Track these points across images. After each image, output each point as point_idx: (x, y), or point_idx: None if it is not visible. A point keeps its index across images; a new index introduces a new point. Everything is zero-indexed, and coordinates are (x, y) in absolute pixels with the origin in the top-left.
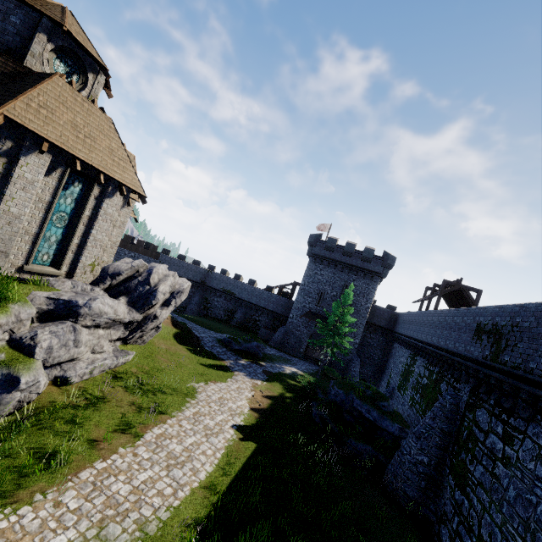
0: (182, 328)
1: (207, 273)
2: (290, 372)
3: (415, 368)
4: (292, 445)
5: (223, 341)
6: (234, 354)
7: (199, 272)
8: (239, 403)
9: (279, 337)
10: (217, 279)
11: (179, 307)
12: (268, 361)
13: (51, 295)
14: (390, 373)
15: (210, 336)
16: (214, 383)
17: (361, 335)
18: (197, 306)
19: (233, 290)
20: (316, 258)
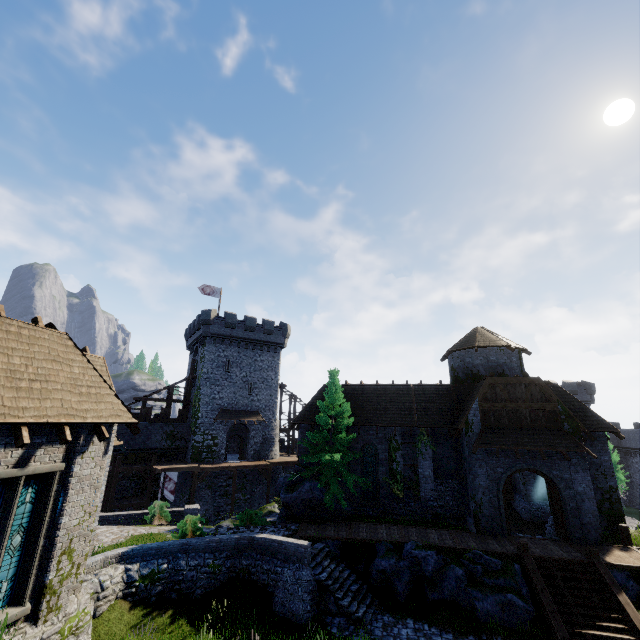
0: None
1: None
2: None
3: None
4: None
5: None
6: None
7: None
8: None
9: None
10: None
11: None
12: None
13: (633, 527)
14: None
15: None
16: None
17: None
18: None
19: None
20: None
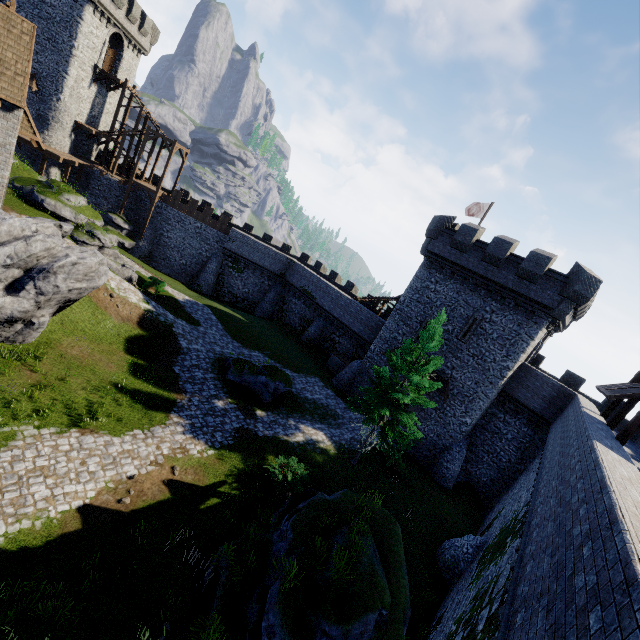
0: (158, 330)
1: (290, 263)
2: (301, 440)
3: (507, 551)
4: (42, 637)
5: (225, 363)
6: (219, 387)
7: (279, 260)
8: (68, 488)
9: (347, 375)
10: (299, 273)
11: (251, 303)
12: (282, 410)
13: None
14: (506, 502)
15: (211, 351)
16: (83, 433)
17: (478, 413)
18: (270, 305)
19: (314, 292)
20: (432, 261)
